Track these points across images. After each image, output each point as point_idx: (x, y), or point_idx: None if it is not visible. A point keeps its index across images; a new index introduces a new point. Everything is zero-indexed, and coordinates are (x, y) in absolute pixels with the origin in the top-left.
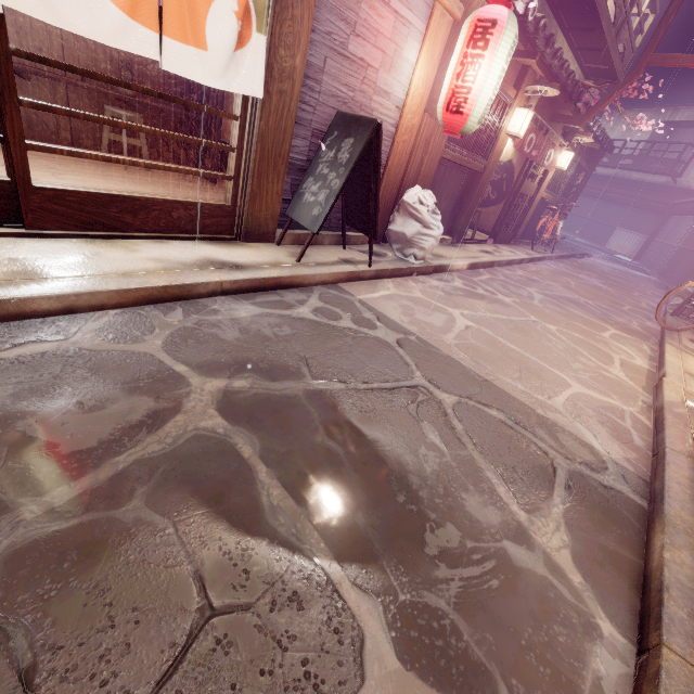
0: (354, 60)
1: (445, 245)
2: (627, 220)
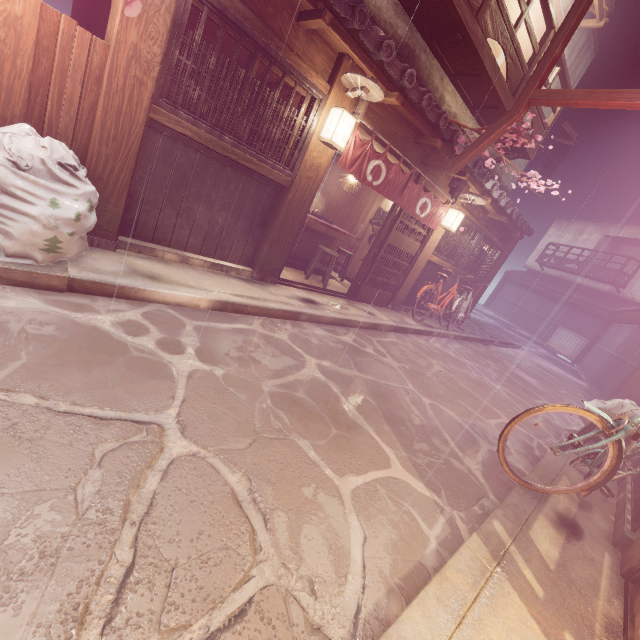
0: None
1: (224, 274)
2: (569, 321)
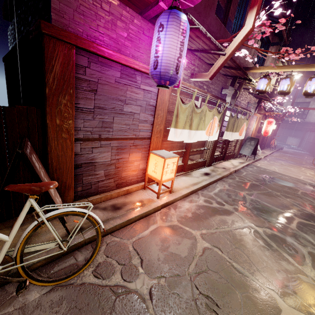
0: (249, 128)
1: None
2: (291, 134)
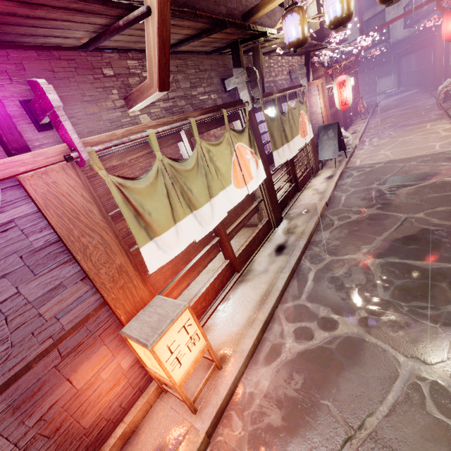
0: (314, 113)
1: None
2: (379, 74)
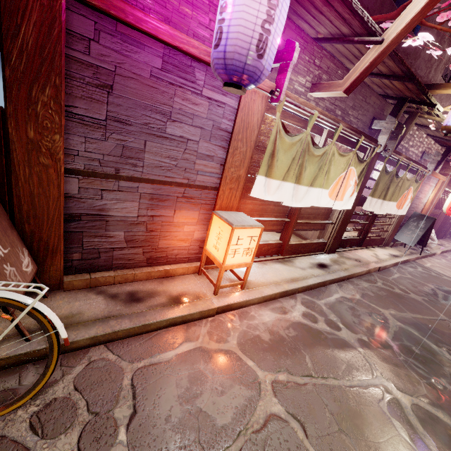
0: (419, 198)
1: None
2: None
